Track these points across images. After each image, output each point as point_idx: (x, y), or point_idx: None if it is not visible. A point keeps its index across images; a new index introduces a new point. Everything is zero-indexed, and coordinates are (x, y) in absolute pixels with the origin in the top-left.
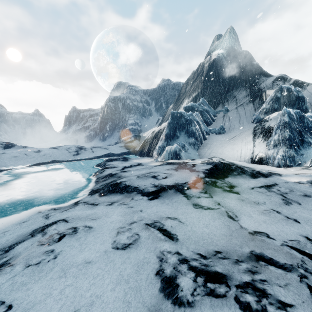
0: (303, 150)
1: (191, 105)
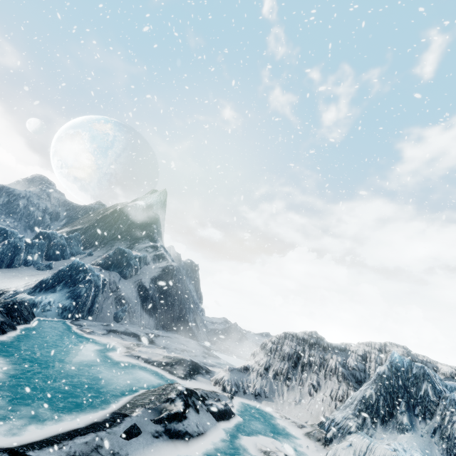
0: (42, 293)
1: (51, 232)
